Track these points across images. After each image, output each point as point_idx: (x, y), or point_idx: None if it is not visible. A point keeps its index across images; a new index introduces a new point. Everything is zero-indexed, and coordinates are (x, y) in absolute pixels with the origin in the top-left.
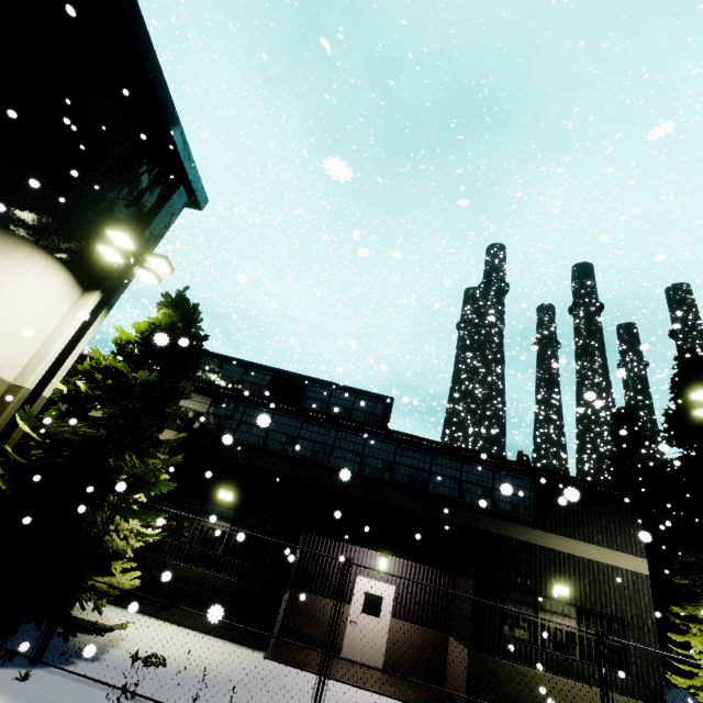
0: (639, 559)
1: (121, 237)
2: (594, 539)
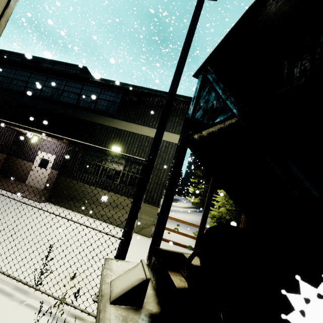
0: (175, 135)
1: None
2: (150, 124)
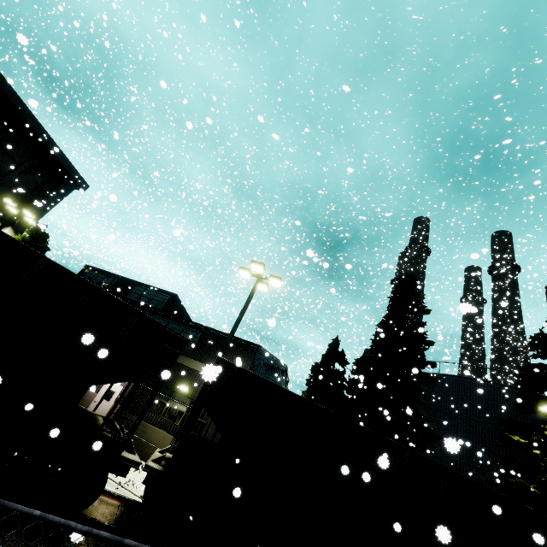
0: None
1: (9, 201)
2: None
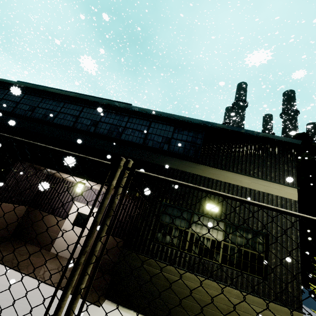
0: (290, 188)
1: None
2: (250, 173)
